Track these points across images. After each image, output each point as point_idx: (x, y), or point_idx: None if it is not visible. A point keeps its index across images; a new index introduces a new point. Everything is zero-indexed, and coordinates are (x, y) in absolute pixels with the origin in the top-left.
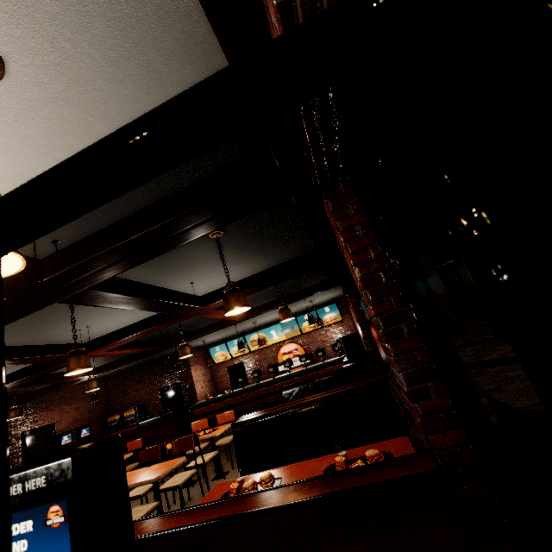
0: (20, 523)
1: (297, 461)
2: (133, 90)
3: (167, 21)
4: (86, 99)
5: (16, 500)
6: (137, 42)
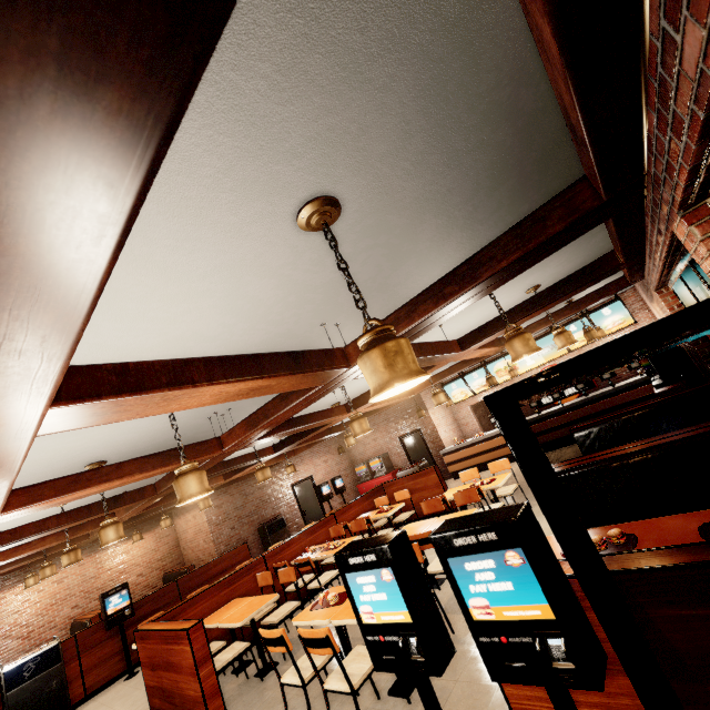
0: (482, 561)
1: (637, 517)
2: (429, 177)
3: (476, 103)
4: (390, 203)
5: (474, 547)
6: (444, 136)
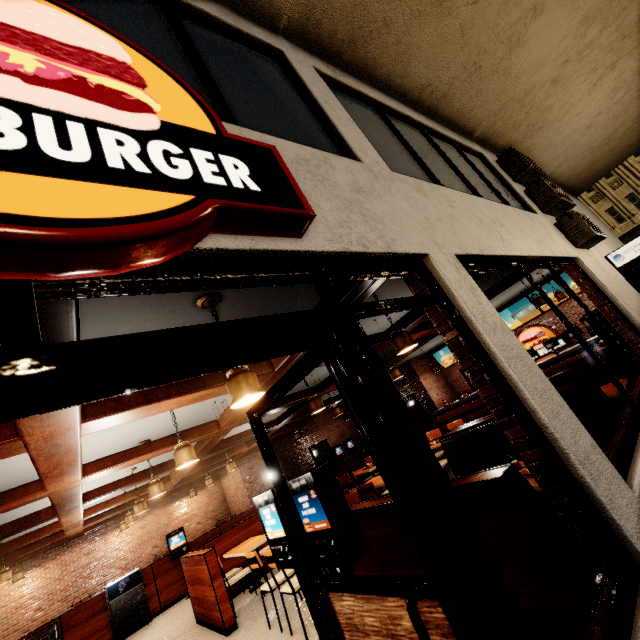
0: (303, 496)
1: None
2: None
3: None
4: None
5: (299, 488)
6: None
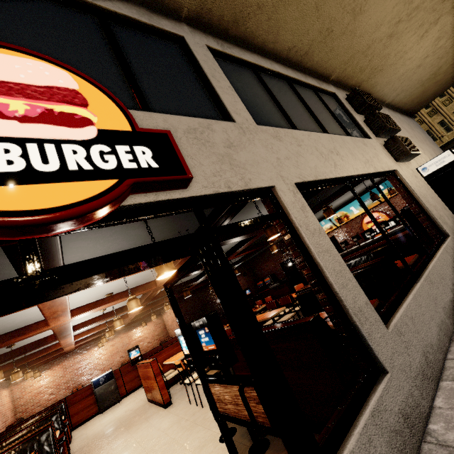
0: (202, 331)
1: None
2: None
3: None
4: None
5: (199, 326)
6: None
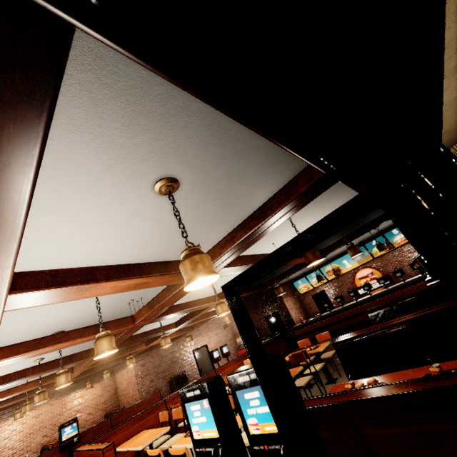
0: (252, 392)
1: (397, 371)
2: (229, 164)
3: (242, 128)
4: (209, 178)
5: (248, 383)
6: (229, 144)
